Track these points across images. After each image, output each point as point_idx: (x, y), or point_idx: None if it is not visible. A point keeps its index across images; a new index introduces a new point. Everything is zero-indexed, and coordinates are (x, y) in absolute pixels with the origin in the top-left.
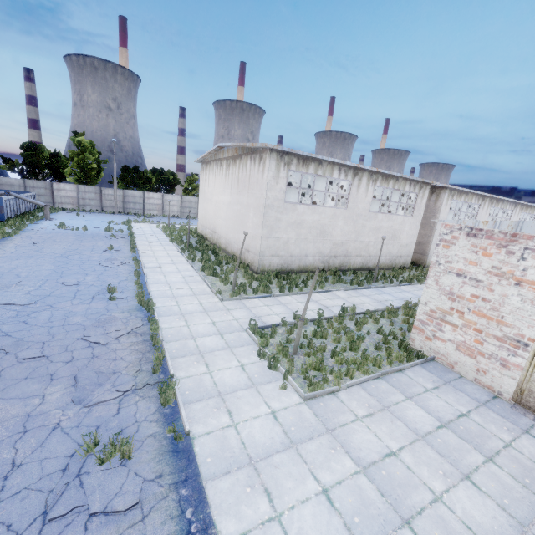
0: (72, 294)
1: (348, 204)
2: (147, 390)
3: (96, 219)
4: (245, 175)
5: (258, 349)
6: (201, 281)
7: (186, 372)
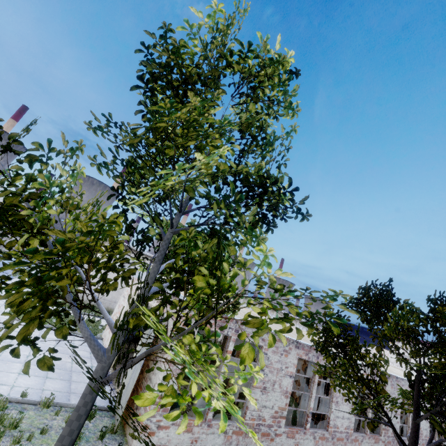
0: None
1: None
2: None
3: None
4: None
5: None
6: None
7: None
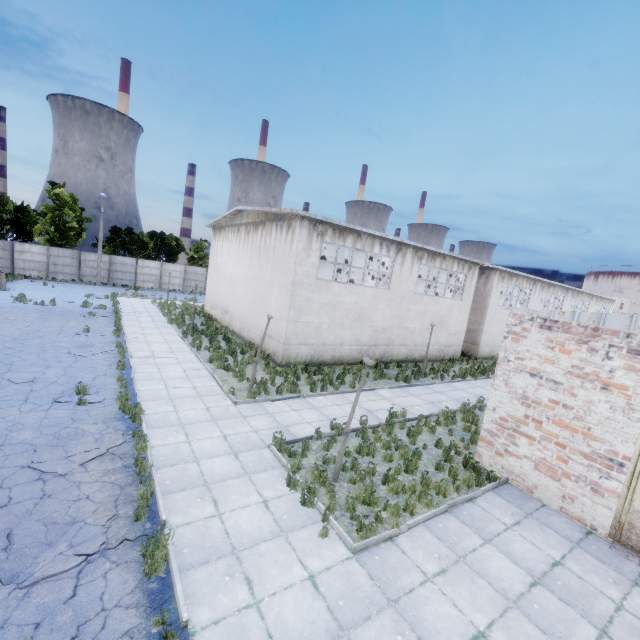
0: (22, 396)
1: (390, 284)
2: (124, 551)
3: (70, 291)
4: (269, 245)
5: (287, 475)
6: (208, 376)
7: (185, 516)
